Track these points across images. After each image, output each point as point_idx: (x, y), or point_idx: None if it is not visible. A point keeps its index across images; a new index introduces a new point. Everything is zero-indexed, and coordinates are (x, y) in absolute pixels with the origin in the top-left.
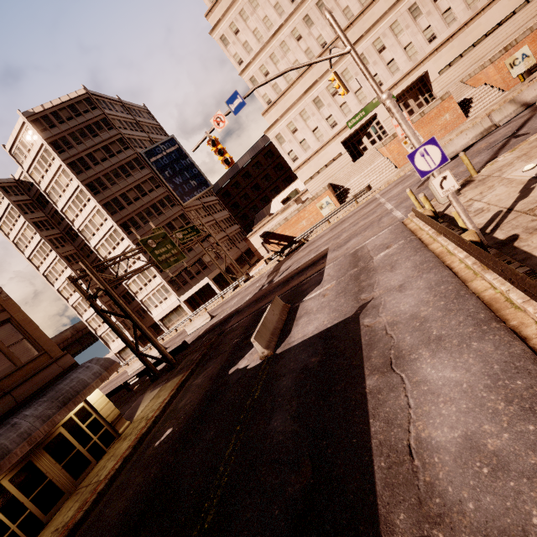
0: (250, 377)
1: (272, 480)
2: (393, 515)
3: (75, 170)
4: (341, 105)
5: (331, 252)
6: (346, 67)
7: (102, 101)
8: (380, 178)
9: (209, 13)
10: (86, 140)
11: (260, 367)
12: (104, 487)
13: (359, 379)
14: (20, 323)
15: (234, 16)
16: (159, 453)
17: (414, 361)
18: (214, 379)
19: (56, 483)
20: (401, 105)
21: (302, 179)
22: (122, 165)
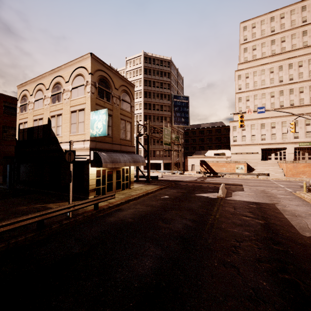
0: (213, 199)
1: (246, 218)
2: (304, 232)
3: (145, 83)
4: (272, 133)
5: (245, 185)
6: (286, 121)
7: (173, 66)
8: (274, 174)
9: (241, 63)
10: (157, 76)
11: (218, 199)
12: (137, 197)
13: (281, 214)
14: (132, 126)
15: (250, 71)
16: (167, 199)
17: (307, 218)
18: (186, 193)
19: (113, 185)
20: (301, 152)
21: (232, 151)
22: (162, 94)
